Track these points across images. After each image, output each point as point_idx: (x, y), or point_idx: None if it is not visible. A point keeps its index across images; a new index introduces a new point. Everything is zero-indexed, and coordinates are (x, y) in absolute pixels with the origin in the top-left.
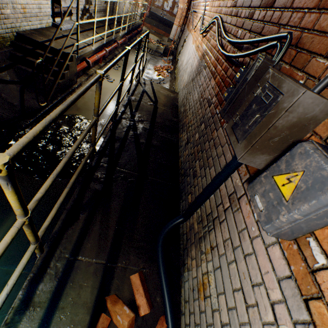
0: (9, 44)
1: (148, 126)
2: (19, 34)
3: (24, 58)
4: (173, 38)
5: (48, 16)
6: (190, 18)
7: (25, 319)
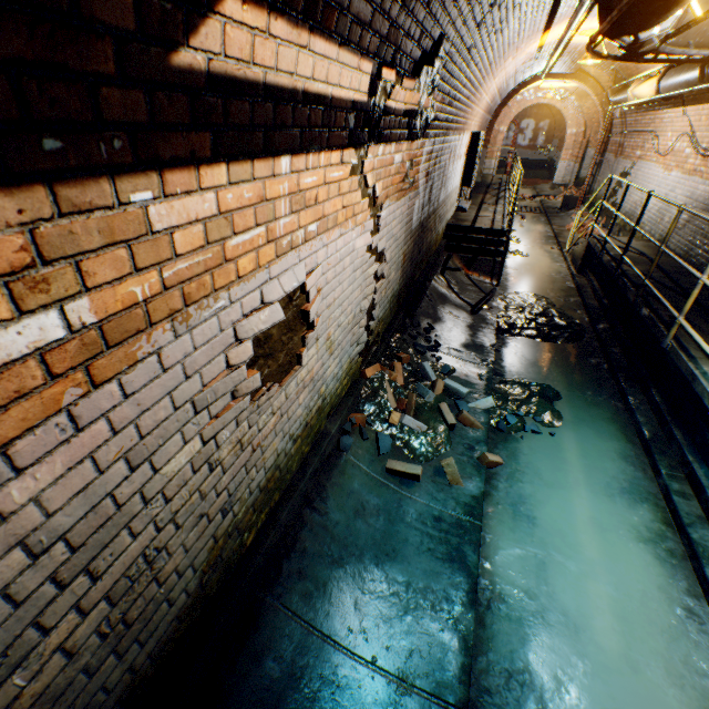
0: (442, 237)
1: (661, 274)
2: (448, 225)
3: (458, 246)
4: (562, 181)
5: (455, 202)
6: (624, 141)
7: (698, 362)
